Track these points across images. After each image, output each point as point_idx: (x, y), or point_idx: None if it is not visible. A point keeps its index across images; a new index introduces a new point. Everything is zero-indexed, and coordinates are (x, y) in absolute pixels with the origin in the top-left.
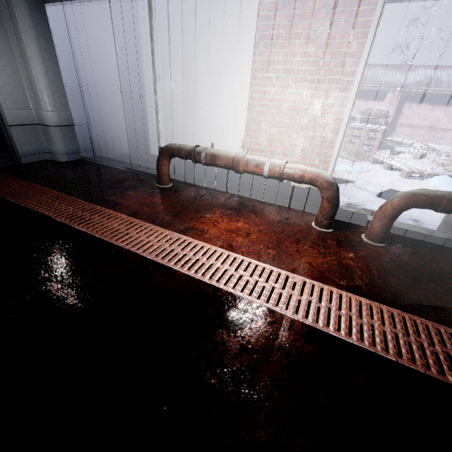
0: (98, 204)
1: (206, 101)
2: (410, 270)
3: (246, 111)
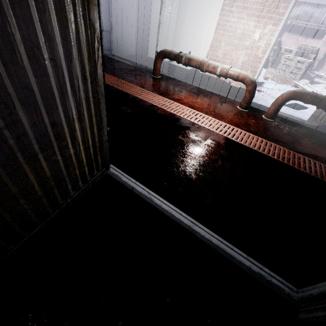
0: (123, 80)
1: (190, 23)
2: (281, 131)
3: (214, 32)
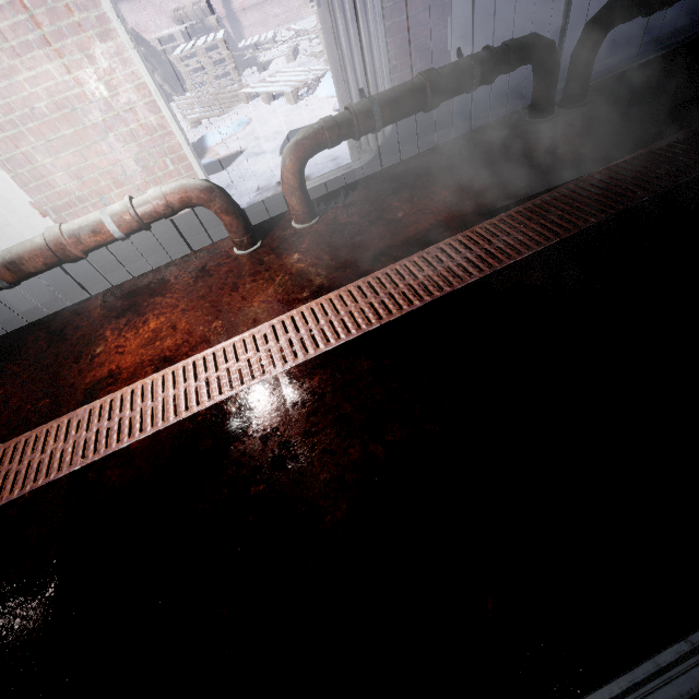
0: None
1: None
2: (352, 228)
3: None
